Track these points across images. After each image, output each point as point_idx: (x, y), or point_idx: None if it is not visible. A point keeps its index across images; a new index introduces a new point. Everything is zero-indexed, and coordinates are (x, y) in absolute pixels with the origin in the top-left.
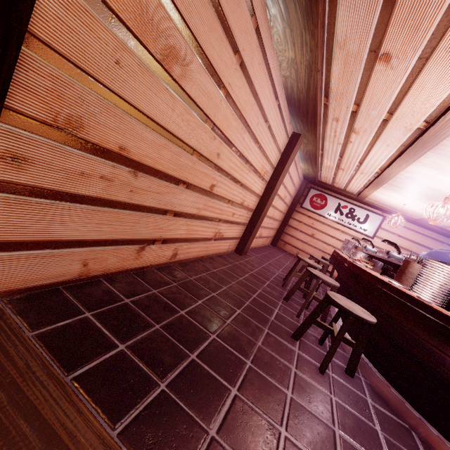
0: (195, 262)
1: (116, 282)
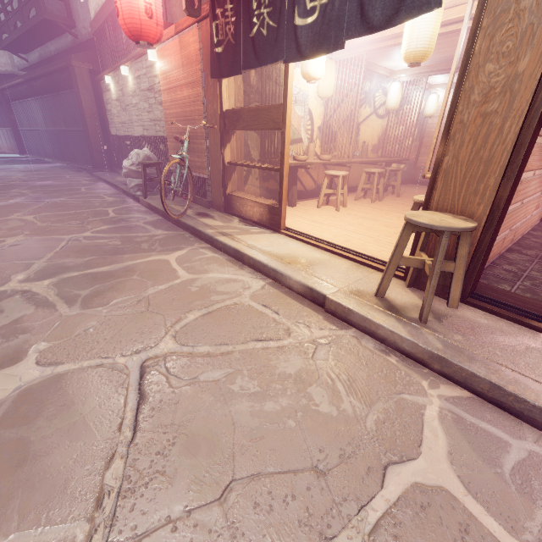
0: (523, 241)
1: (500, 265)
